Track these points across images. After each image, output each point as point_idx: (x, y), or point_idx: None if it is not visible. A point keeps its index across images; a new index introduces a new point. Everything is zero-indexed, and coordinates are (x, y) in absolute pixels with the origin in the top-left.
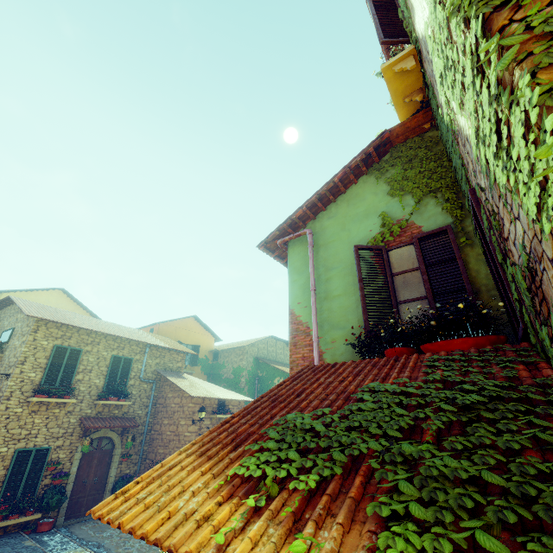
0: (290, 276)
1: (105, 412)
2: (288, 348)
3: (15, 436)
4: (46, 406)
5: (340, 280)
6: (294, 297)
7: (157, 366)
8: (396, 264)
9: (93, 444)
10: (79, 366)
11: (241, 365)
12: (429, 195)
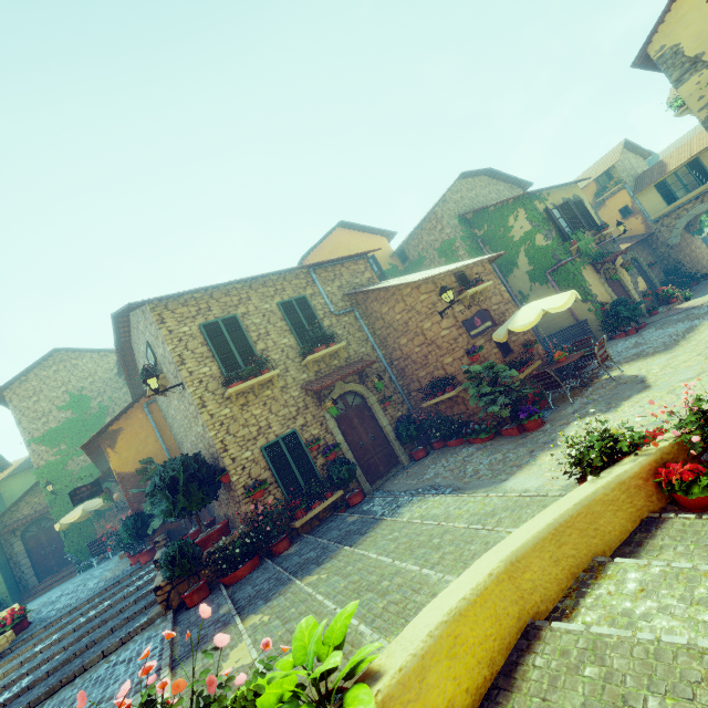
0: None
1: (324, 369)
2: (494, 181)
3: (248, 437)
4: (252, 394)
5: None
6: None
7: (342, 291)
8: None
9: (339, 406)
10: (249, 336)
11: (446, 238)
12: None
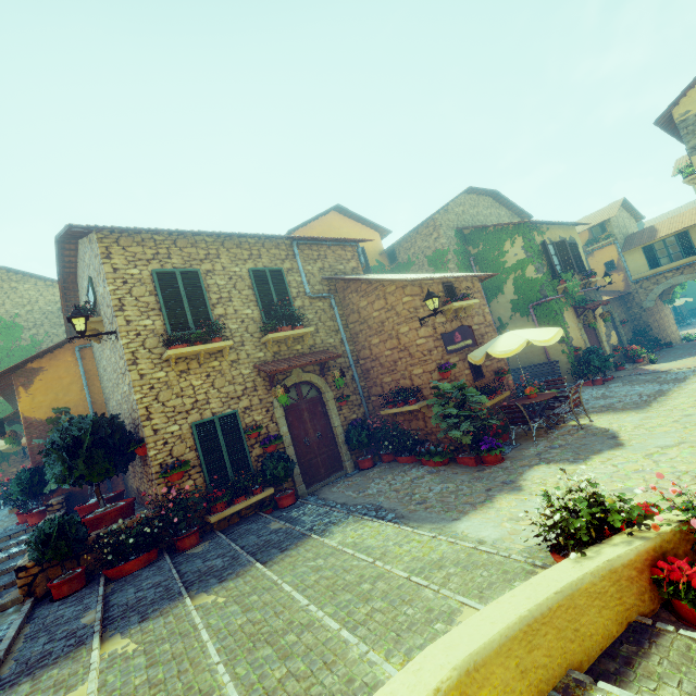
0: None
1: (284, 351)
2: (497, 205)
3: (179, 409)
4: (196, 361)
5: None
6: None
7: (323, 273)
8: None
9: (291, 395)
10: (208, 297)
11: (440, 248)
12: None
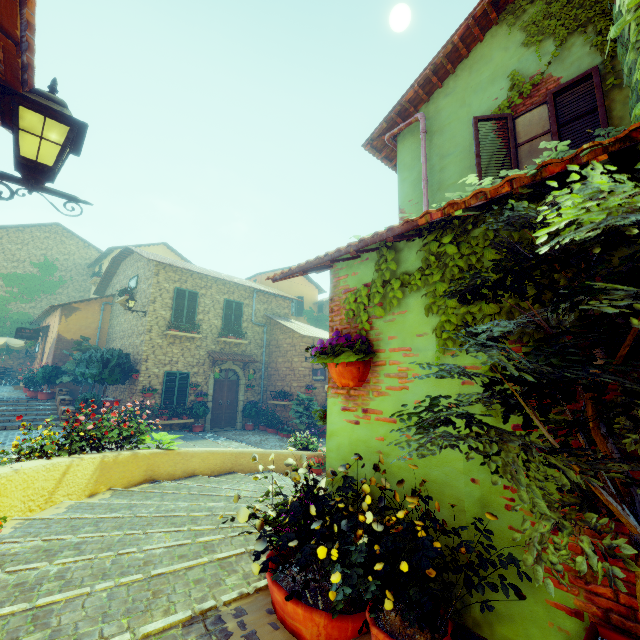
0: (400, 175)
1: (227, 349)
2: None
3: (162, 361)
4: (179, 340)
5: (456, 166)
6: (404, 196)
7: (266, 312)
8: (522, 133)
9: (222, 374)
10: (198, 308)
11: None
12: (577, 33)
